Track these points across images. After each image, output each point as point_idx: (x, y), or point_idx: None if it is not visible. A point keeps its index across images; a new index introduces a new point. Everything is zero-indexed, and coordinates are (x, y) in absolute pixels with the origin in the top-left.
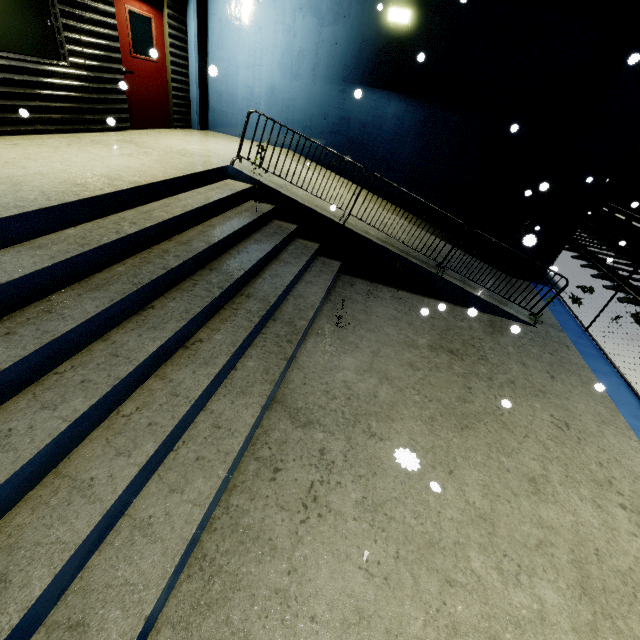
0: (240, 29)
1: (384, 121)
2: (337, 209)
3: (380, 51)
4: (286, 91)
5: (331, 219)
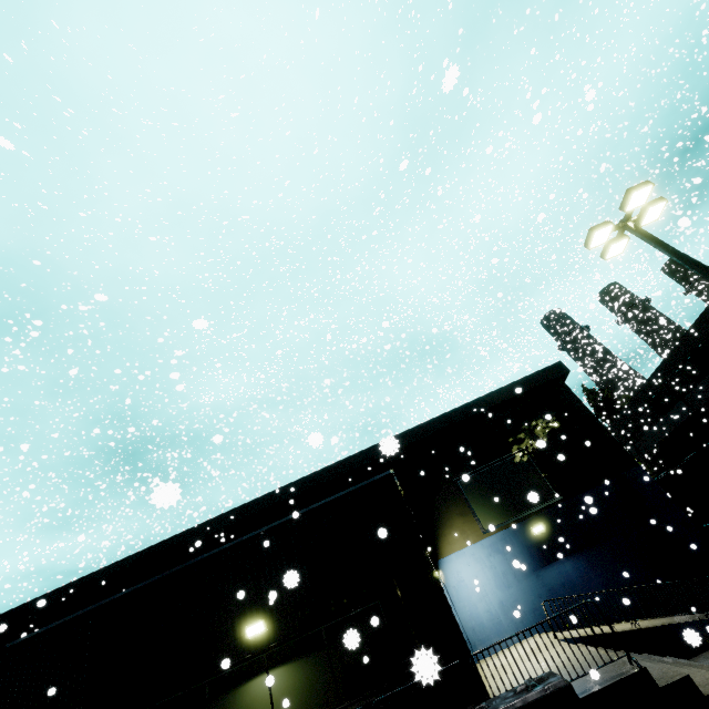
0: (466, 584)
1: (570, 575)
2: (622, 628)
3: (538, 547)
4: (509, 598)
5: (632, 629)
